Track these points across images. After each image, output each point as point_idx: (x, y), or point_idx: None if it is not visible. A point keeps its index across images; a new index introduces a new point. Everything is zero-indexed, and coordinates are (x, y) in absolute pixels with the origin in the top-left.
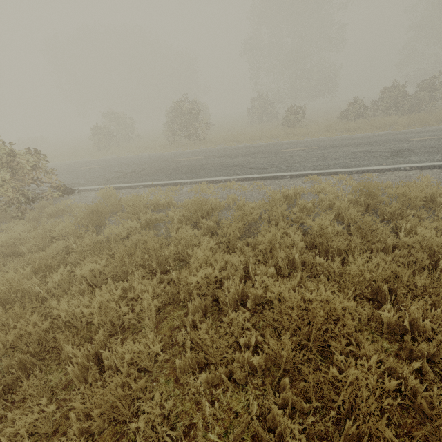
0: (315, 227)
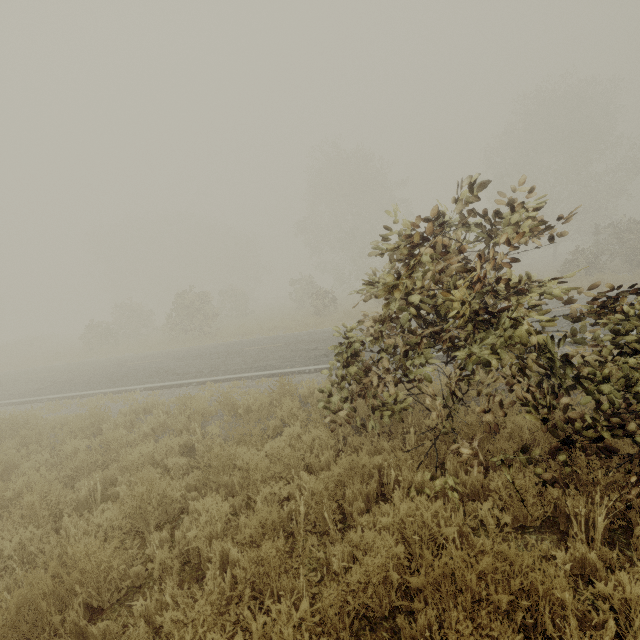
0: (65, 446)
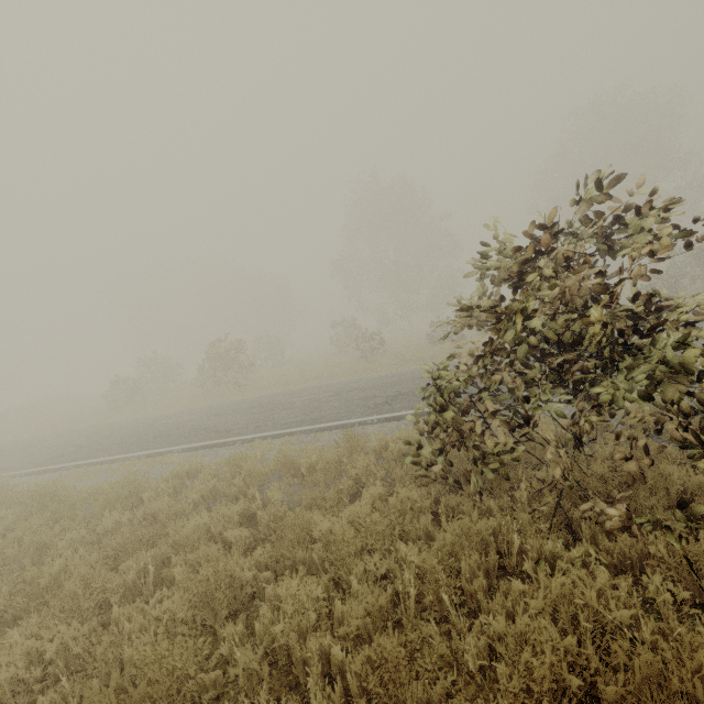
0: (104, 520)
